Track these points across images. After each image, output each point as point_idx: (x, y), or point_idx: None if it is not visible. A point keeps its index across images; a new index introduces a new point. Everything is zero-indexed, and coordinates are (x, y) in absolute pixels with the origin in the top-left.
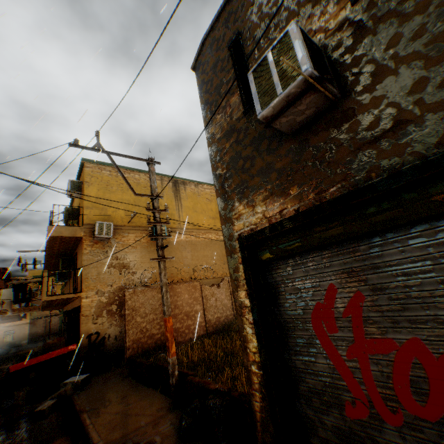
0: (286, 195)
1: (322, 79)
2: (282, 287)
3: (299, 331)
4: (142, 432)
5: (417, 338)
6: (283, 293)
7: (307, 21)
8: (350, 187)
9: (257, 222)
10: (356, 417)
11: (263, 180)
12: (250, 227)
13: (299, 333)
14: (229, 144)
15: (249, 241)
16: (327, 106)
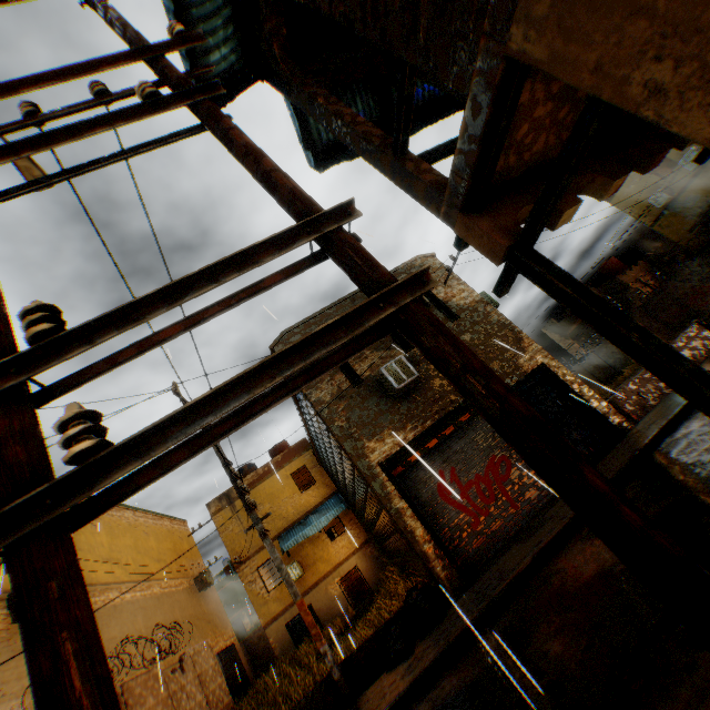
0: (405, 429)
1: (420, 377)
2: (415, 487)
3: (436, 507)
4: (371, 701)
5: (477, 474)
6: (417, 490)
7: (384, 351)
8: (435, 420)
9: (390, 449)
10: (478, 527)
11: (386, 424)
12: (386, 454)
13: (436, 508)
14: (345, 404)
15: (390, 462)
16: (412, 388)
